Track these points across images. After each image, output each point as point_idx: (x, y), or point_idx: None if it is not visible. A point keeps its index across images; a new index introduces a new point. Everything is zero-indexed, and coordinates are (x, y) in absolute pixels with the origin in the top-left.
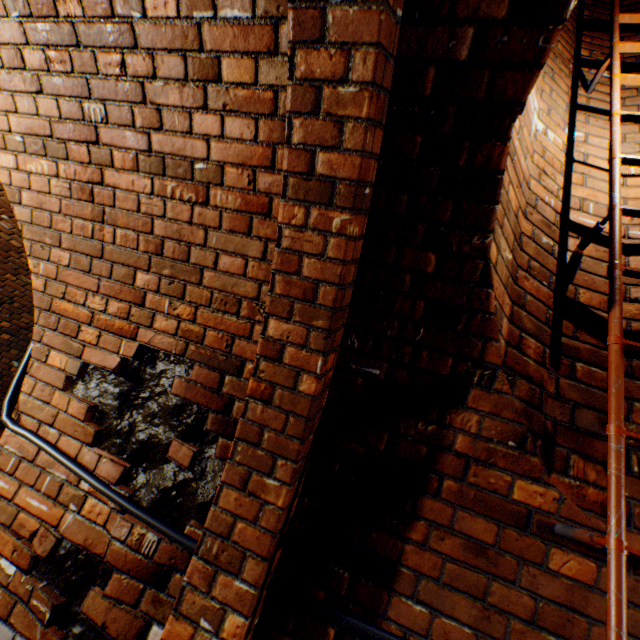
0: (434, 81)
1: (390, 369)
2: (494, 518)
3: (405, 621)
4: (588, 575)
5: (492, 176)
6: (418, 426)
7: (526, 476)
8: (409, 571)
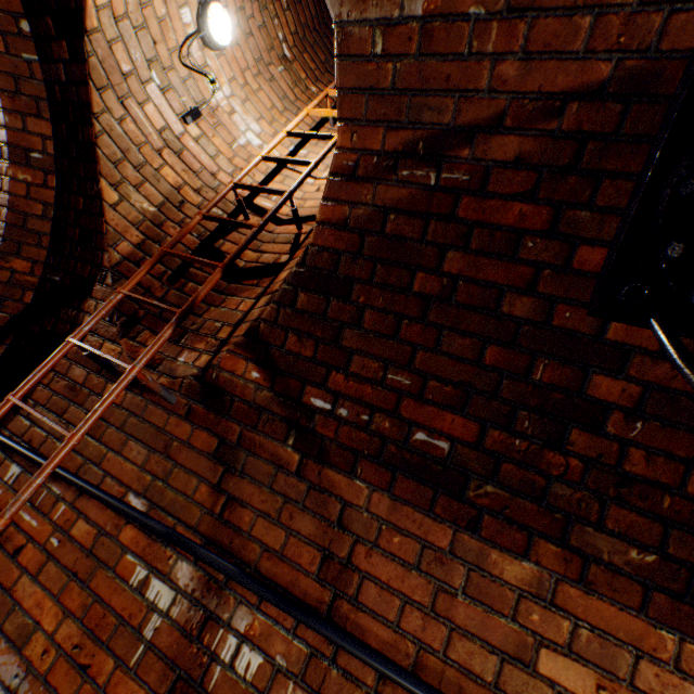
0: (61, 93)
1: (65, 276)
2: (89, 368)
3: (16, 430)
4: (121, 399)
5: (94, 147)
6: (70, 312)
7: (111, 340)
8: (33, 402)
